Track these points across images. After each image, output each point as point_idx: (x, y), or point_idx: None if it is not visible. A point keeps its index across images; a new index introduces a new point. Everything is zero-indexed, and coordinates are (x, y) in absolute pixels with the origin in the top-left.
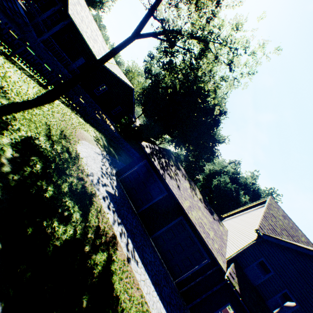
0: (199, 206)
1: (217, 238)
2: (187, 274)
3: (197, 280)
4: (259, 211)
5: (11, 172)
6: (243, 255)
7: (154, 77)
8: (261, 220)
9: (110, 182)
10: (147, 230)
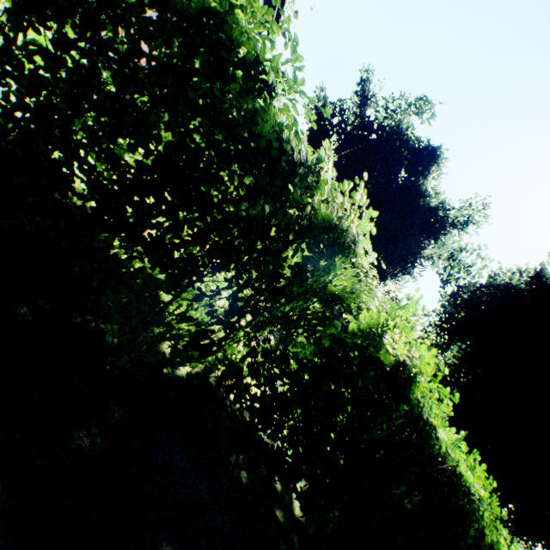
0: None
1: None
2: None
3: None
4: None
5: None
6: None
7: None
8: None
9: None
10: None
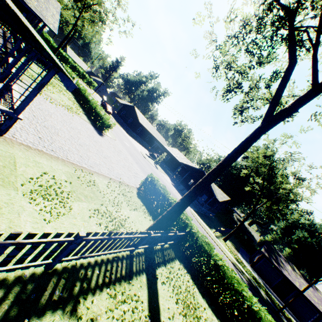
0: (302, 281)
1: (319, 302)
2: (309, 321)
3: None
4: None
5: (263, 292)
6: None
7: None
8: None
9: (256, 275)
10: (279, 298)
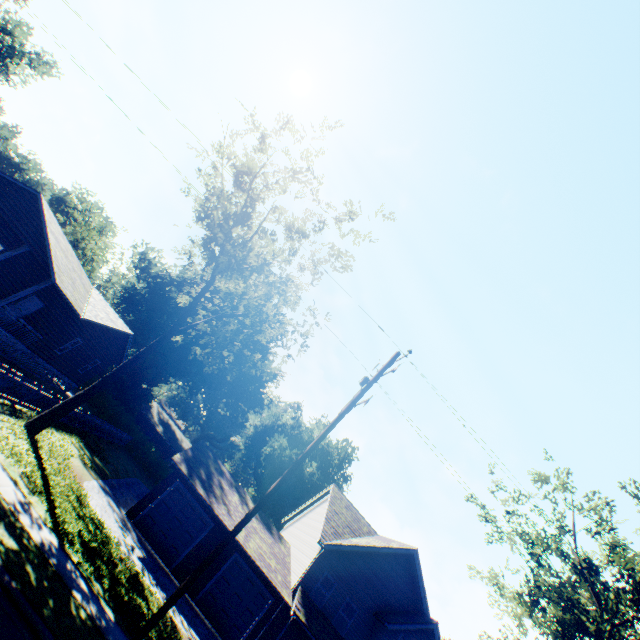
0: (256, 526)
1: (280, 566)
2: (248, 631)
3: (261, 634)
4: (324, 507)
5: (104, 592)
6: (309, 576)
7: (155, 278)
8: (324, 525)
9: (132, 537)
10: (188, 592)
